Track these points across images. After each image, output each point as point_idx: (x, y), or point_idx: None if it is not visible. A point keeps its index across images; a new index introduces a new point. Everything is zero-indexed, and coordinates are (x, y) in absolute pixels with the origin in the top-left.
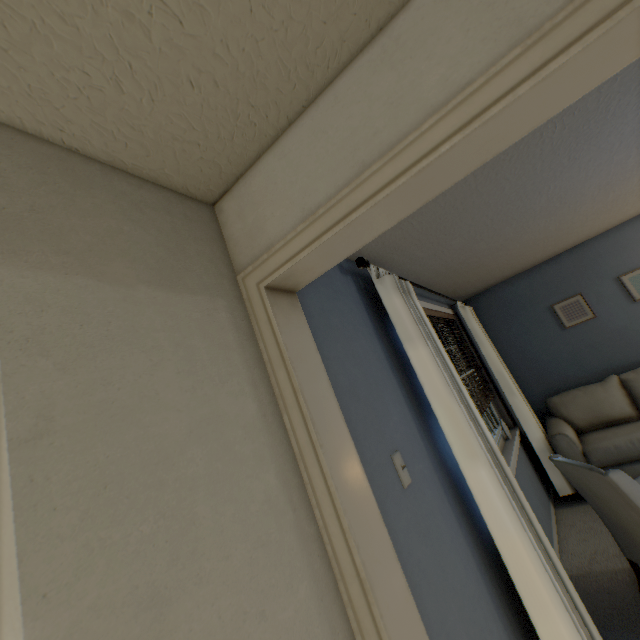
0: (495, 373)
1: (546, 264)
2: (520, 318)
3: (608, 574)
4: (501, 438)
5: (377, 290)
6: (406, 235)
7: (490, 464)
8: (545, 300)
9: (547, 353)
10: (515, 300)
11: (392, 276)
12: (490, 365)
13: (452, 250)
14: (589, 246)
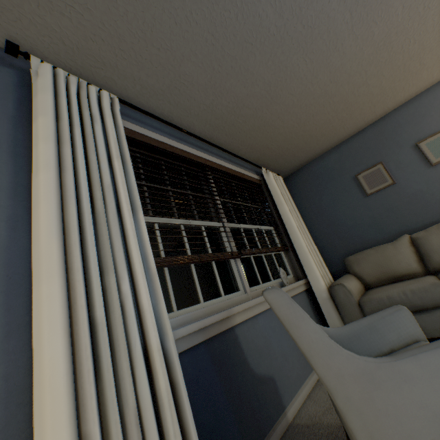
0: (289, 229)
1: (352, 139)
2: (329, 188)
3: (331, 428)
4: (277, 284)
5: (32, 80)
6: (89, 33)
7: (76, 262)
8: (351, 171)
9: (351, 218)
10: (326, 173)
11: (50, 65)
12: (285, 222)
13: (198, 85)
14: (390, 118)
